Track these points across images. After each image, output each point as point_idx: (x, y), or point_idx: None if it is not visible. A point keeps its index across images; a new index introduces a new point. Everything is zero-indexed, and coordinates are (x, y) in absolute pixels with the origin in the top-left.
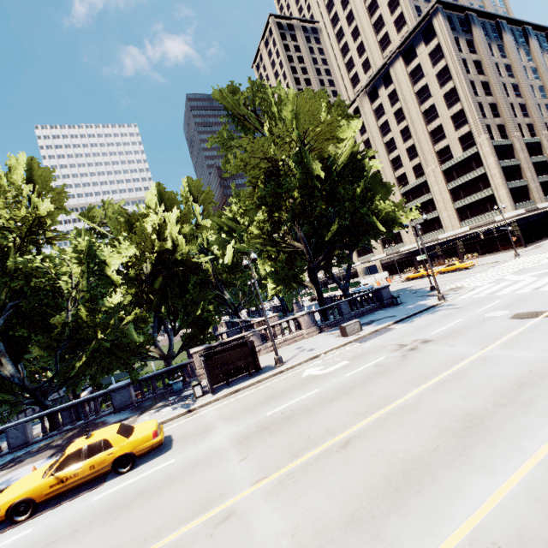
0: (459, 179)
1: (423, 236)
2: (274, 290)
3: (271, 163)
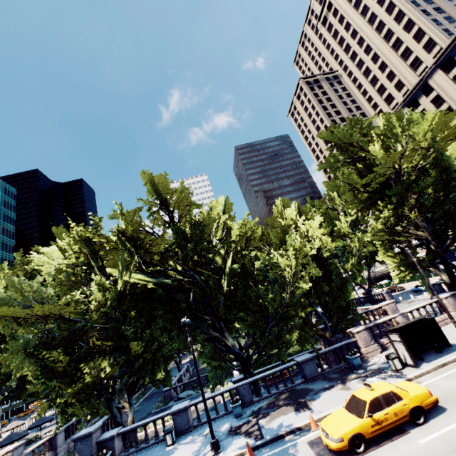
0: None
1: None
2: (397, 277)
3: (395, 169)
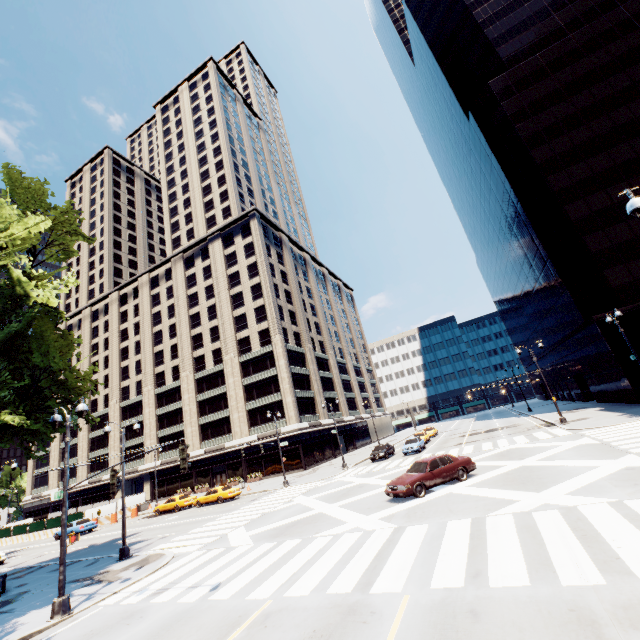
0: (254, 375)
1: (210, 441)
2: None
3: None
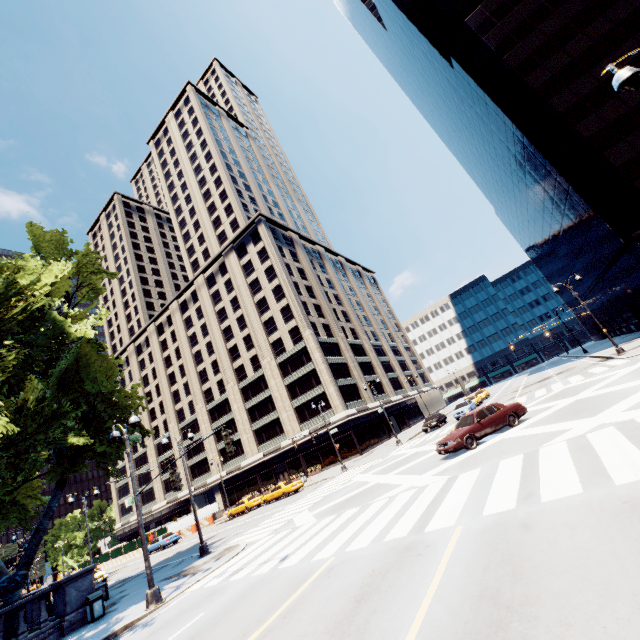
0: (294, 373)
1: (266, 444)
2: None
3: None
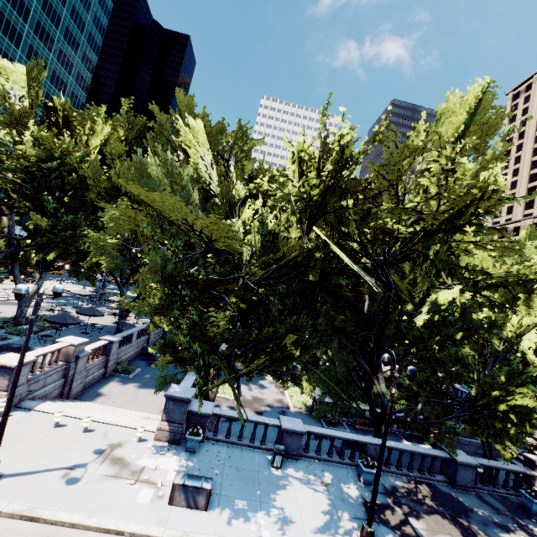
0: None
1: None
2: None
3: None
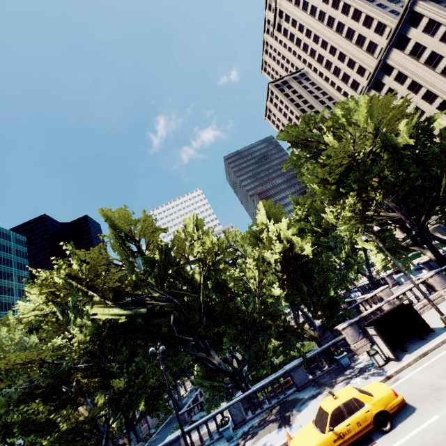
0: None
1: None
2: (381, 262)
3: (349, 158)
